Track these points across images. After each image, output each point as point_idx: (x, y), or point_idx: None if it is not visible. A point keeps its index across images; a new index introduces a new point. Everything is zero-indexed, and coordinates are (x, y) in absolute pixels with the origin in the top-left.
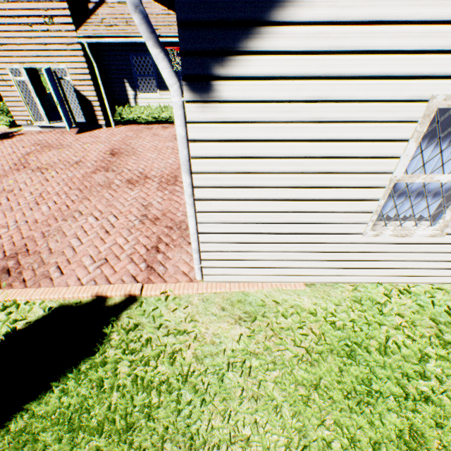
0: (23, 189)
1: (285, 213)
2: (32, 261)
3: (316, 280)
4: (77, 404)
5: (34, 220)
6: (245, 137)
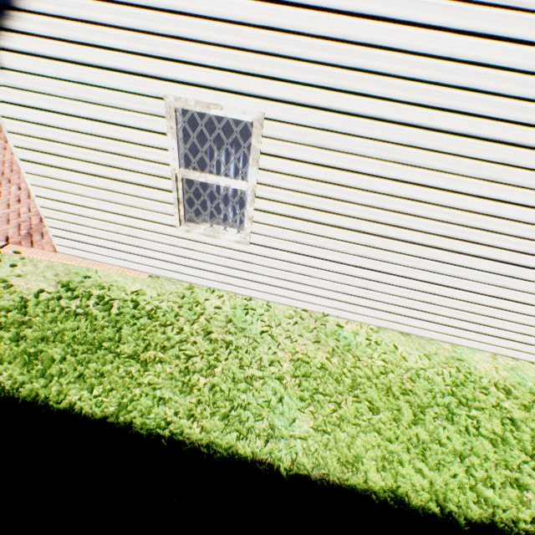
0: None
1: (100, 189)
2: None
3: (161, 274)
4: None
5: None
6: (37, 105)
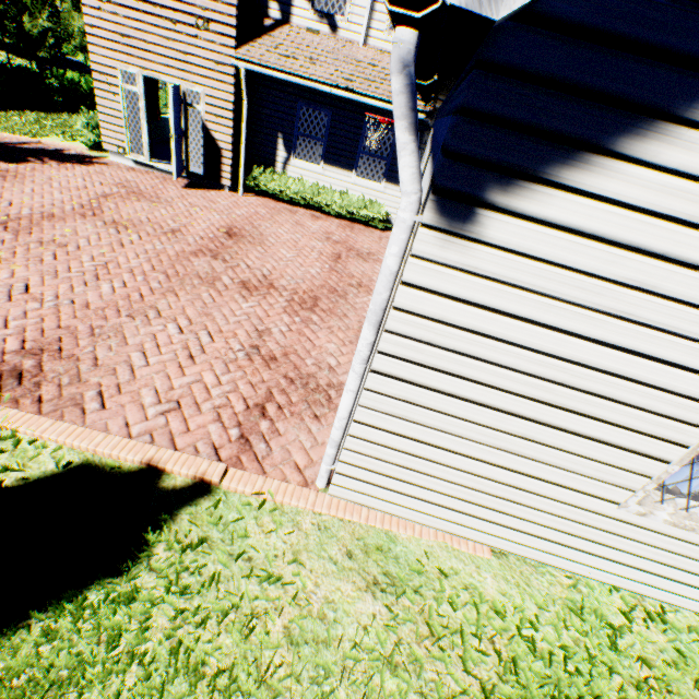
0: (83, 247)
1: (506, 434)
2: (61, 370)
3: (512, 549)
4: (63, 667)
5: (85, 302)
6: (494, 303)
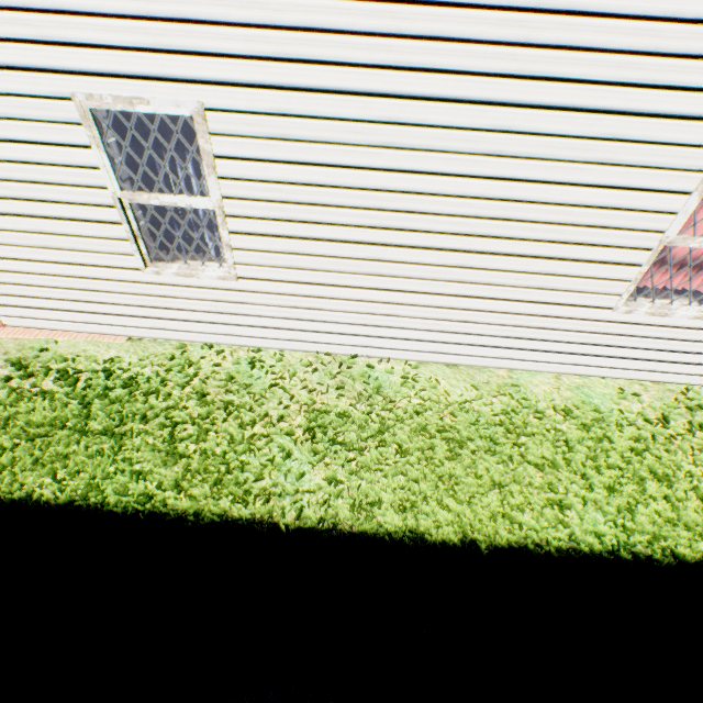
0: None
1: (31, 234)
2: None
3: (143, 335)
4: None
5: None
6: None
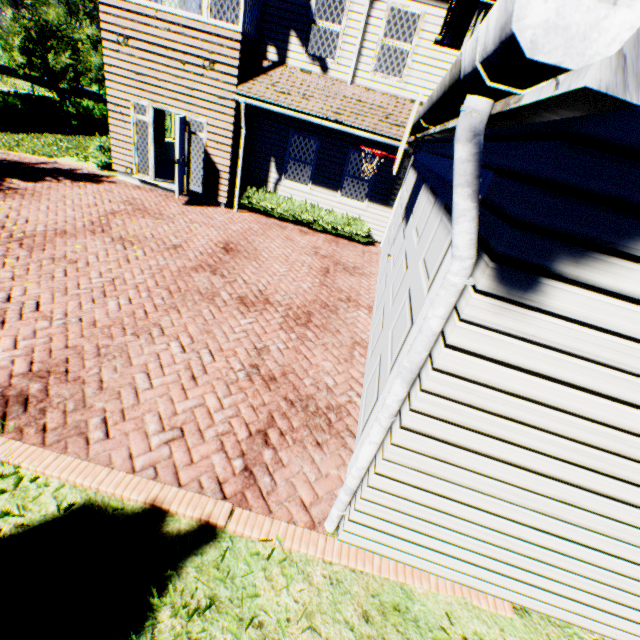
0: (92, 263)
1: (544, 496)
2: (67, 394)
3: (535, 607)
4: None
5: (92, 320)
6: (548, 371)
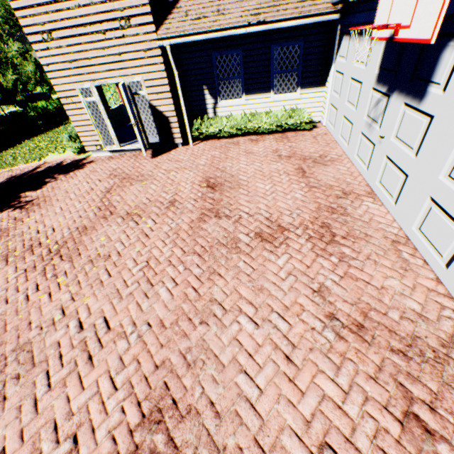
0: (121, 252)
1: None
2: (192, 439)
3: None
4: None
5: (158, 320)
6: None
